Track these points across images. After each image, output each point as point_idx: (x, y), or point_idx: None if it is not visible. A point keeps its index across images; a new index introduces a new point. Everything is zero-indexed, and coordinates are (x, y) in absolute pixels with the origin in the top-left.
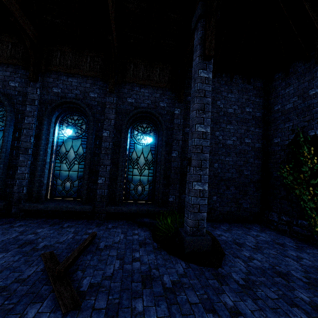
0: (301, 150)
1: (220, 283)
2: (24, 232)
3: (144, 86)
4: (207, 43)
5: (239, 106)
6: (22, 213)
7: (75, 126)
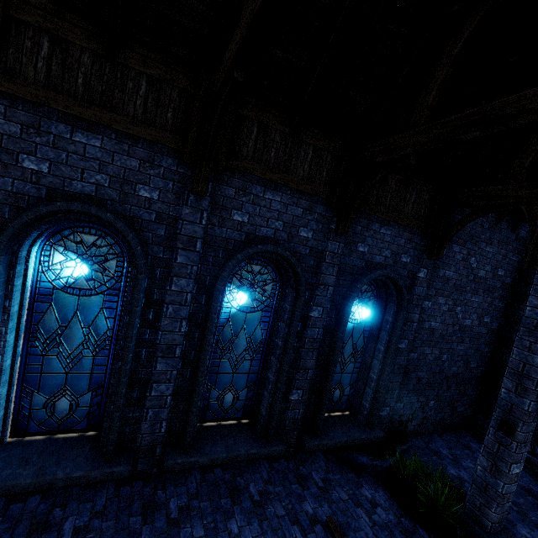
0: None
1: None
2: None
3: (387, 223)
4: None
5: (493, 266)
6: (156, 469)
7: (254, 288)
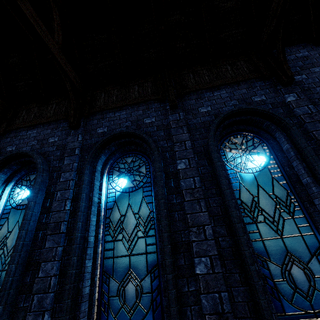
0: None
1: None
2: None
3: (216, 88)
4: None
5: None
6: None
7: (130, 172)
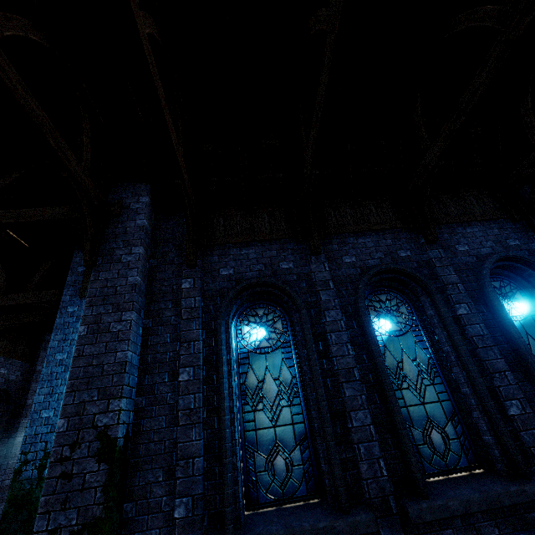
0: None
1: None
2: None
3: (467, 224)
4: None
5: None
6: None
7: (390, 313)
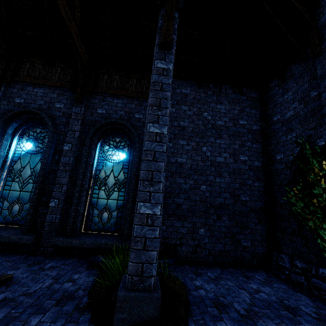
0: (310, 166)
1: None
2: None
3: (118, 97)
4: (163, 29)
5: (230, 117)
6: None
7: (37, 140)
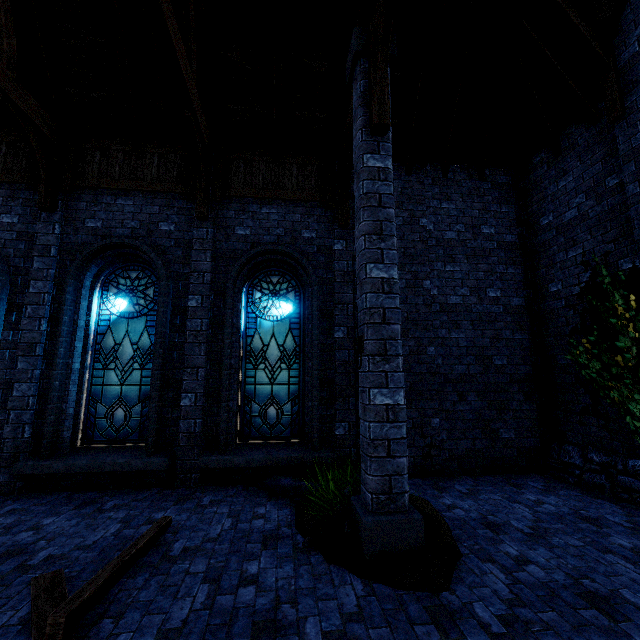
0: (609, 304)
1: (443, 633)
2: (13, 526)
3: (268, 202)
4: (374, 102)
5: (467, 224)
6: (21, 484)
7: (134, 293)
